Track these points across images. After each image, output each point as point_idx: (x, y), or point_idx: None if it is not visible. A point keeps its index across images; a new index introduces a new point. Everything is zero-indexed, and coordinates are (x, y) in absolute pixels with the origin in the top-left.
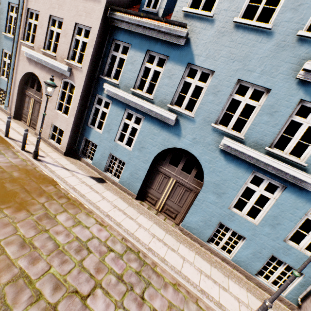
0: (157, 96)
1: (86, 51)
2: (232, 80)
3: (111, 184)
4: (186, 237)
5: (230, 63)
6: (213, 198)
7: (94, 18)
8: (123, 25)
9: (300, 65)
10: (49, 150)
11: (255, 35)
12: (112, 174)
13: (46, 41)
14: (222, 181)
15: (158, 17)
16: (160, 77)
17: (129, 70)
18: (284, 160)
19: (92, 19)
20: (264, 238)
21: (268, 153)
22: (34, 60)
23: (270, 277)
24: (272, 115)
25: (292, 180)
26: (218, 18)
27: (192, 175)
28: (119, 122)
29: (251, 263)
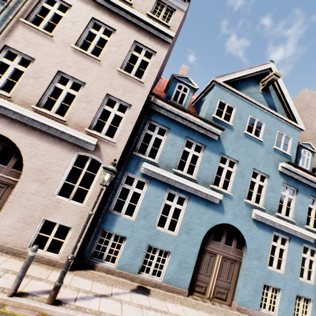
0: (200, 177)
1: (123, 126)
2: (250, 169)
3: (155, 290)
4: (247, 315)
5: (247, 157)
6: (256, 263)
7: (135, 97)
8: (162, 111)
9: (278, 163)
10: (42, 271)
11: (255, 143)
12: (149, 273)
13: (42, 96)
14: (259, 245)
15: (203, 118)
16: (199, 161)
17: (170, 151)
18: (285, 220)
19: (132, 97)
20: (290, 283)
21: (278, 217)
22: (8, 116)
23: (298, 315)
24: (274, 192)
25: (292, 232)
26: (235, 128)
27: (234, 246)
28: (160, 204)
29: (289, 309)
